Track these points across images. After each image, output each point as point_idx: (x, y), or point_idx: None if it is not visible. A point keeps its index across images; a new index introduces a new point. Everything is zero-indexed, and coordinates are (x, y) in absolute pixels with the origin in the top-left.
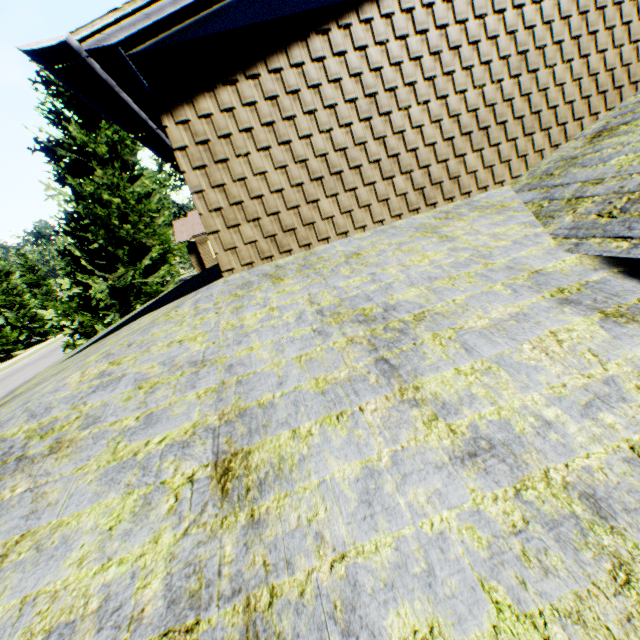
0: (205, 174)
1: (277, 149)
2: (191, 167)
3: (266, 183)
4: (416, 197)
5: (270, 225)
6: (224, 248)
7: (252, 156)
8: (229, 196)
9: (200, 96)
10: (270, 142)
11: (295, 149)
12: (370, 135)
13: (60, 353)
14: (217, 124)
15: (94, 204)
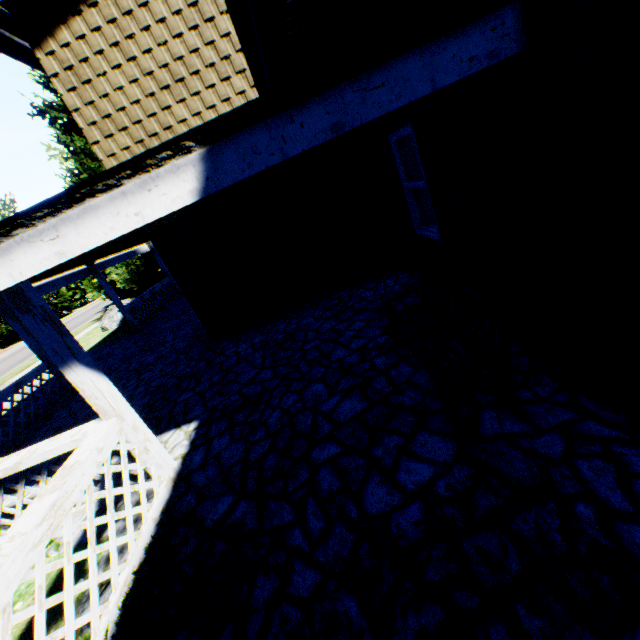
0: (78, 95)
1: (128, 66)
2: (66, 91)
3: (126, 97)
4: (255, 94)
5: (138, 133)
6: (107, 156)
7: (110, 75)
8: (100, 111)
9: (58, 29)
10: (121, 61)
11: (142, 64)
12: (201, 42)
13: (103, 305)
14: (77, 51)
15: (87, 159)
